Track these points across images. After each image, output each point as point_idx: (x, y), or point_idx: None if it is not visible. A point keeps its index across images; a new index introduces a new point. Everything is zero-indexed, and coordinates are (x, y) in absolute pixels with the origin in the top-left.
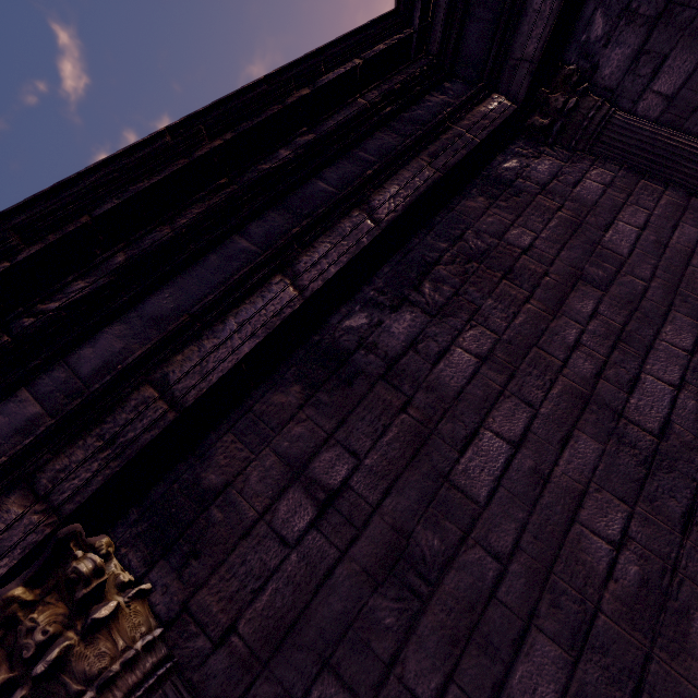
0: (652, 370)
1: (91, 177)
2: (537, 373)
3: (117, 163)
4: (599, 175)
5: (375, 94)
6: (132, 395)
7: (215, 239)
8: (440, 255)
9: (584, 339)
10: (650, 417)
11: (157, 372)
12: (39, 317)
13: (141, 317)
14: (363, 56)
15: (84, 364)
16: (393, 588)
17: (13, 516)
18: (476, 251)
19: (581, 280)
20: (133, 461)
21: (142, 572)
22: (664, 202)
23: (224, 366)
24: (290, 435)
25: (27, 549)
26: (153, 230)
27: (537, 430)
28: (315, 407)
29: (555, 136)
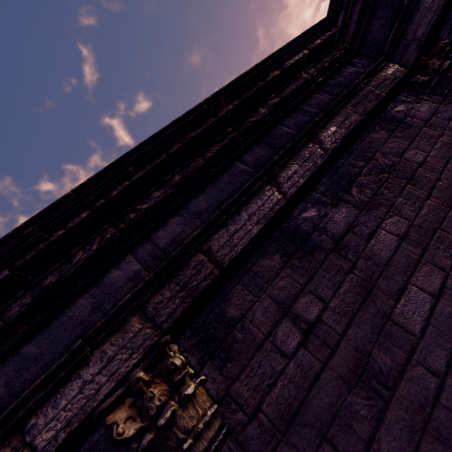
0: None
1: (167, 131)
2: (443, 247)
3: (180, 122)
4: None
5: (313, 70)
6: (192, 259)
7: (225, 165)
8: (360, 170)
9: None
10: None
11: (204, 245)
12: (138, 213)
13: (188, 213)
14: (308, 47)
15: (160, 241)
16: (362, 390)
17: (136, 329)
18: (384, 166)
19: None
20: (196, 299)
21: (198, 368)
22: None
23: (243, 242)
24: (278, 286)
25: (146, 349)
26: (193, 161)
27: (450, 286)
28: (291, 268)
29: (432, 88)
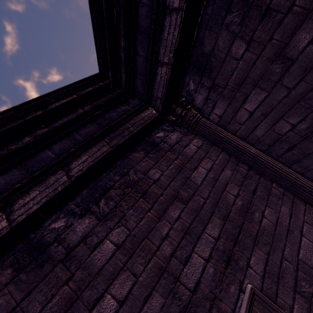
0: (198, 250)
1: None
2: (143, 255)
3: None
4: (196, 142)
5: (89, 107)
6: None
7: None
8: (114, 183)
9: (170, 233)
10: (191, 279)
11: None
12: None
13: None
14: (79, 93)
15: None
16: None
17: None
18: (132, 181)
19: (177, 198)
20: None
21: None
22: (220, 157)
23: None
24: None
25: None
26: None
27: (134, 292)
28: (16, 284)
29: (179, 124)
